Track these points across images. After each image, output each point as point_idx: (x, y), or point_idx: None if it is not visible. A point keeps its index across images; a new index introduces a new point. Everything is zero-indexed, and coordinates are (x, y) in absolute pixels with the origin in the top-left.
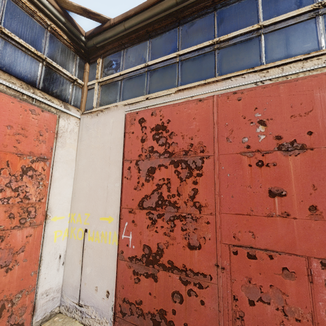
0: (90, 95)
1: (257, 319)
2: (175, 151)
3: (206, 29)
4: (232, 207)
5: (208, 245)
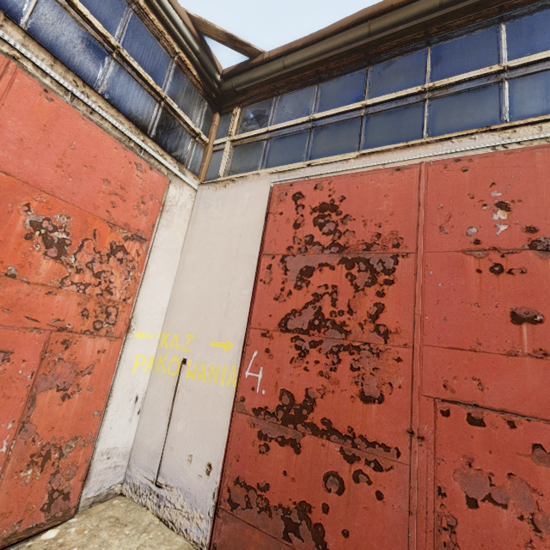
0: (216, 159)
1: (482, 533)
2: (350, 244)
3: (412, 70)
4: (443, 336)
5: (397, 397)
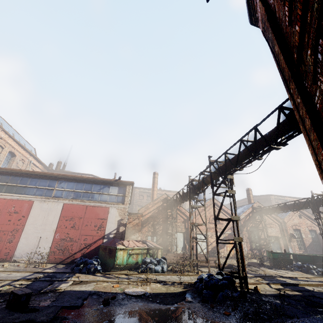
0: None
1: None
2: None
3: (16, 180)
4: (0, 223)
5: None
